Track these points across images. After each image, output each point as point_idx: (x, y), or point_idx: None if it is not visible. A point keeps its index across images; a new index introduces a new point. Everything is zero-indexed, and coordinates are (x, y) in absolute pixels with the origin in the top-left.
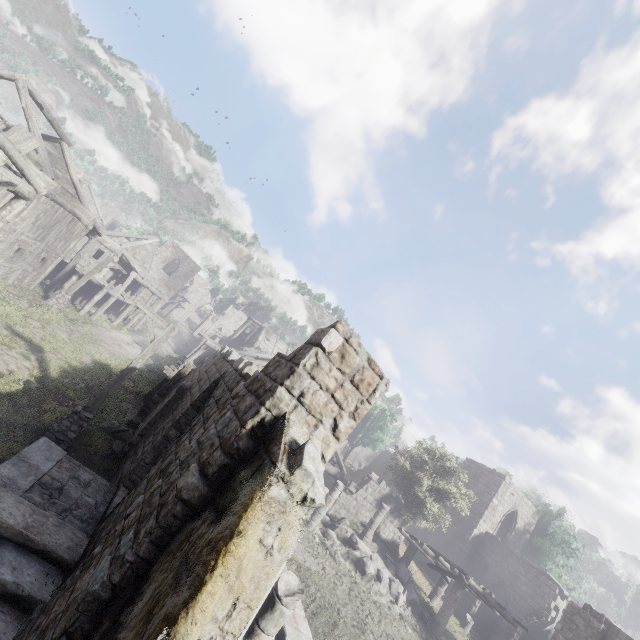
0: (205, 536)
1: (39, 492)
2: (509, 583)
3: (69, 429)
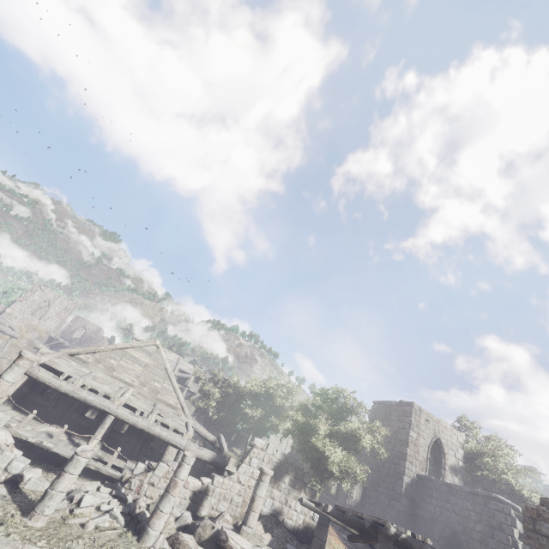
0: None
1: None
2: (462, 529)
3: None
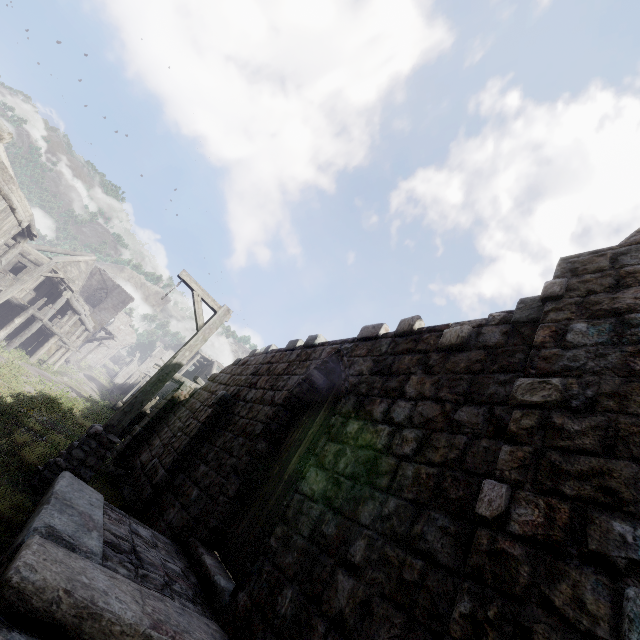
0: None
1: (115, 559)
2: None
3: (83, 464)
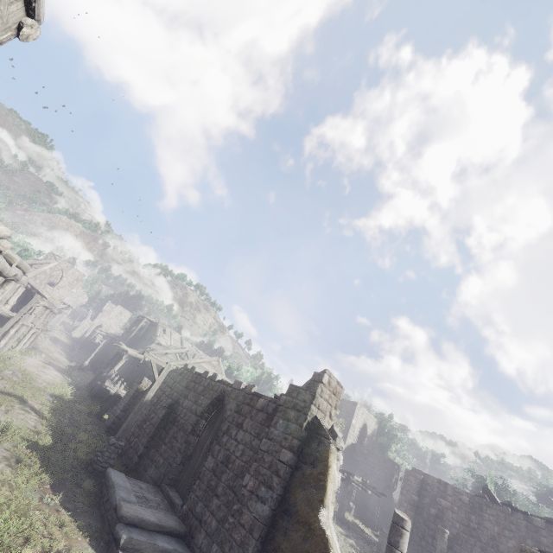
0: (313, 473)
1: (140, 502)
2: (370, 473)
3: (110, 458)
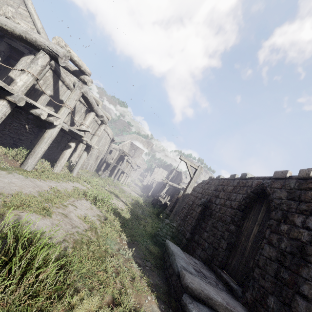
0: None
1: (199, 275)
2: None
3: (166, 234)
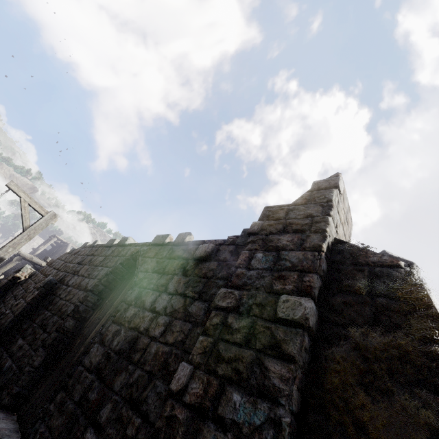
0: (397, 343)
1: None
2: None
3: None
